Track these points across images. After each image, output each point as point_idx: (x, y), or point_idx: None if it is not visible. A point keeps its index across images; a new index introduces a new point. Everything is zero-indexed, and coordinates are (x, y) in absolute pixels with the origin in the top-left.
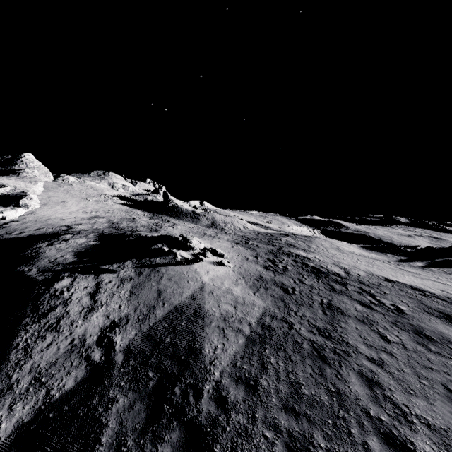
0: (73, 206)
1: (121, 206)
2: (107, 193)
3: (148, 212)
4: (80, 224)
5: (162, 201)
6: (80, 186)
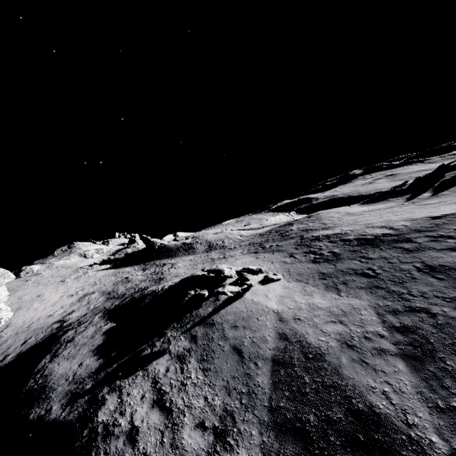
0: (53, 295)
1: (105, 271)
2: (82, 265)
3: (137, 265)
4: (73, 312)
5: (144, 248)
6: (49, 271)
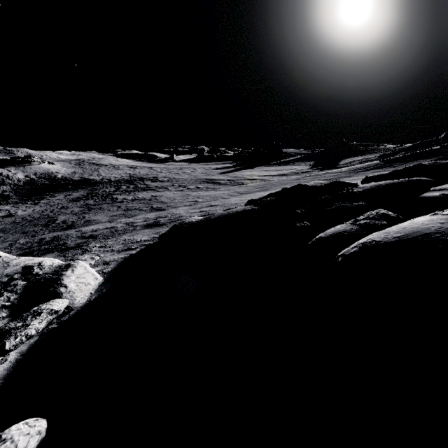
0: None
1: None
2: None
3: None
4: None
5: None
6: None
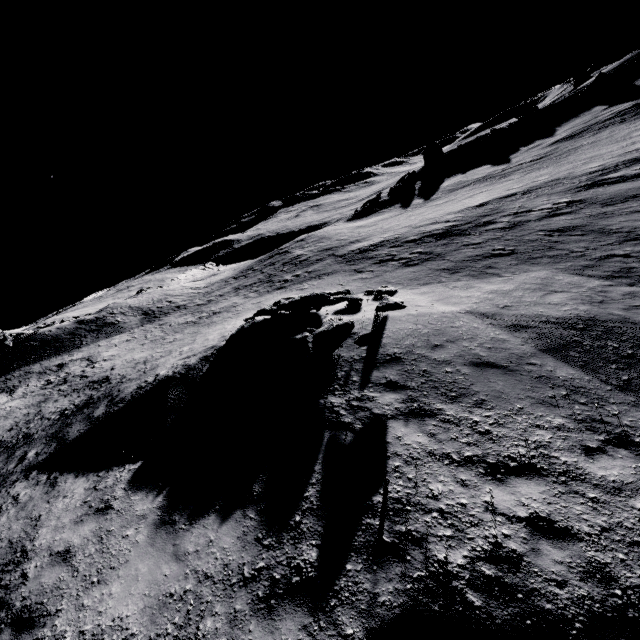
0: None
1: None
2: None
3: None
4: None
5: None
6: None
